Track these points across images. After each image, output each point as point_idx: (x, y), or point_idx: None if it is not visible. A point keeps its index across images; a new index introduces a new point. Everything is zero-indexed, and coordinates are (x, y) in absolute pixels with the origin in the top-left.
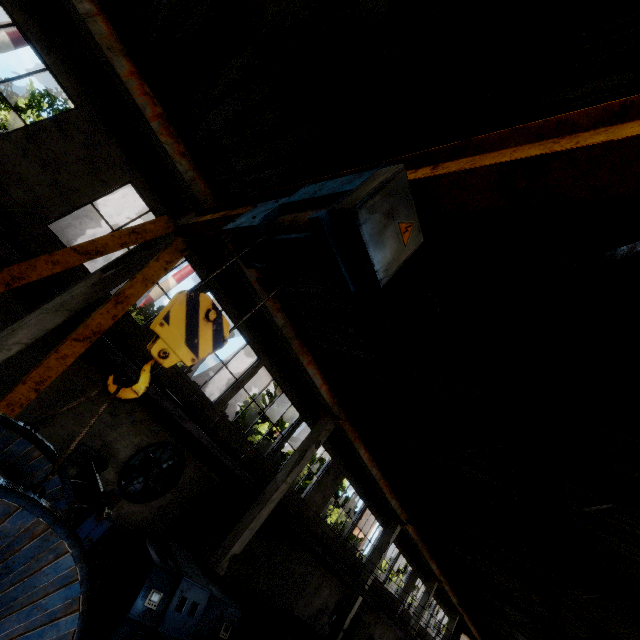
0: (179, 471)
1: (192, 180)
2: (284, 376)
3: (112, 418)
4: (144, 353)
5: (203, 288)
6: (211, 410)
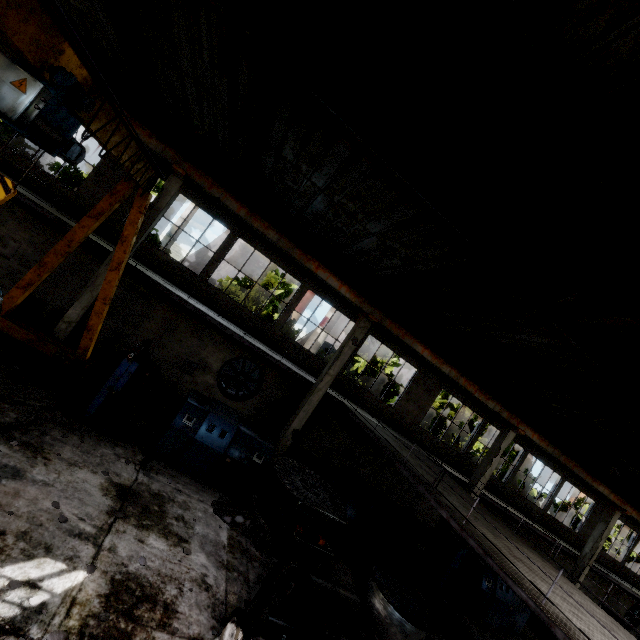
0: (260, 379)
1: (163, 151)
2: (332, 295)
3: (200, 342)
4: (206, 294)
5: (233, 236)
6: (271, 331)
